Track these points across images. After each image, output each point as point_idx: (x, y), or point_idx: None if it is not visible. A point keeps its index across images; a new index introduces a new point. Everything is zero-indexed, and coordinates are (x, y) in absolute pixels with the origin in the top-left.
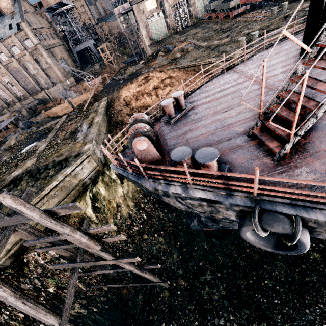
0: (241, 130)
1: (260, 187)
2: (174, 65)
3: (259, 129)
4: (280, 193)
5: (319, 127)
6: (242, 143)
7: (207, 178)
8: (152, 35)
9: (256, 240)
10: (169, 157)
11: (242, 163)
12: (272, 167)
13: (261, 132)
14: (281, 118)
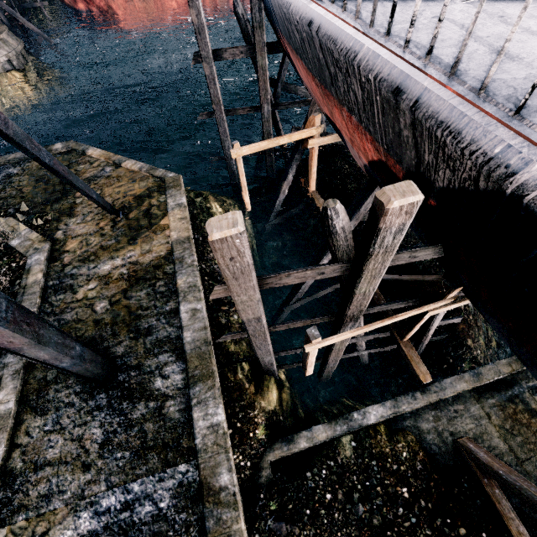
0: None
1: None
2: None
3: None
4: None
5: None
6: None
7: None
8: None
9: None
10: None
11: None
12: None
13: None
14: None
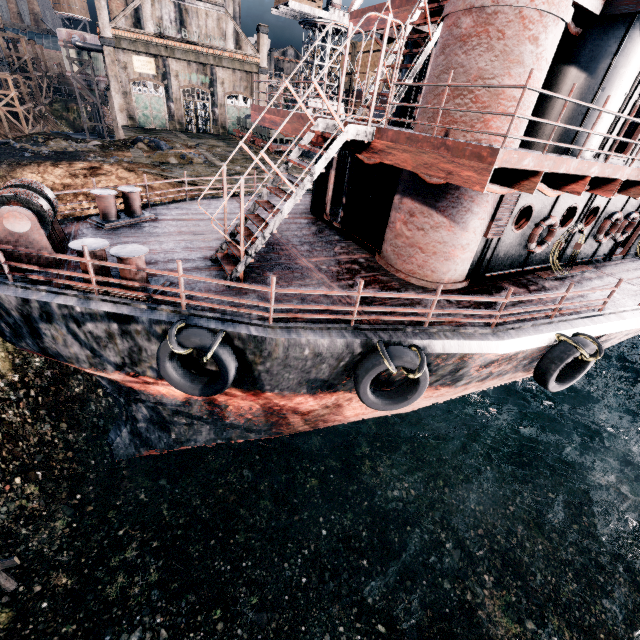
0: (208, 255)
1: (186, 292)
2: (160, 171)
3: (225, 254)
4: (209, 304)
5: (288, 267)
6: (200, 267)
7: (122, 280)
8: (136, 113)
9: (183, 380)
10: (77, 265)
11: (188, 284)
12: (222, 291)
13: (225, 256)
14: (259, 254)
